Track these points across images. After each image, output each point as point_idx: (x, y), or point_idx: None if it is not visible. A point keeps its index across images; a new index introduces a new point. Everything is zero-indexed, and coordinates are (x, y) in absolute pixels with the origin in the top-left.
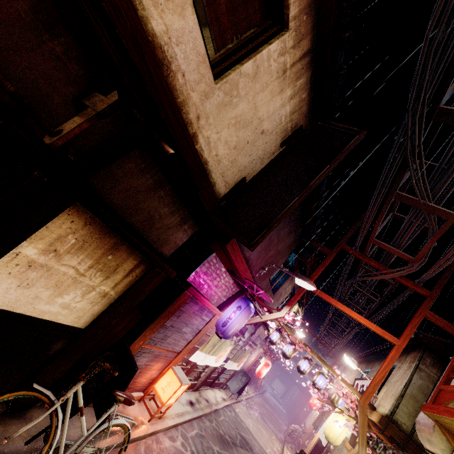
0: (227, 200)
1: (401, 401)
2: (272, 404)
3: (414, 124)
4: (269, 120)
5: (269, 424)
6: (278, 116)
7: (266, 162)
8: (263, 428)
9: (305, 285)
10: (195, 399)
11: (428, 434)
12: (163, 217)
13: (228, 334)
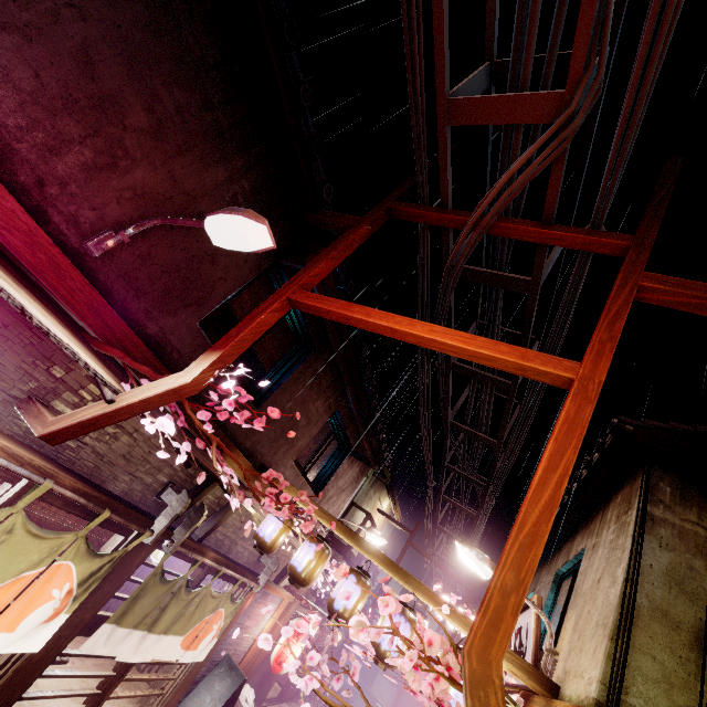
0: None
1: (629, 638)
2: None
3: None
4: None
5: None
6: None
7: None
8: None
9: (231, 225)
10: None
11: None
12: None
13: None
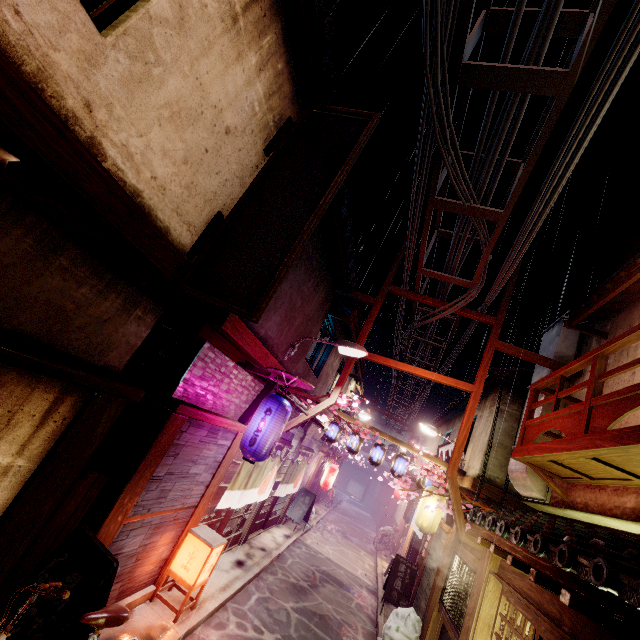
0: (199, 253)
1: (489, 455)
2: (353, 514)
3: (437, 93)
4: (234, 110)
5: (353, 540)
6: (247, 102)
7: (249, 183)
8: (347, 548)
9: (353, 353)
10: (244, 555)
11: (522, 480)
12: (84, 305)
13: (262, 453)
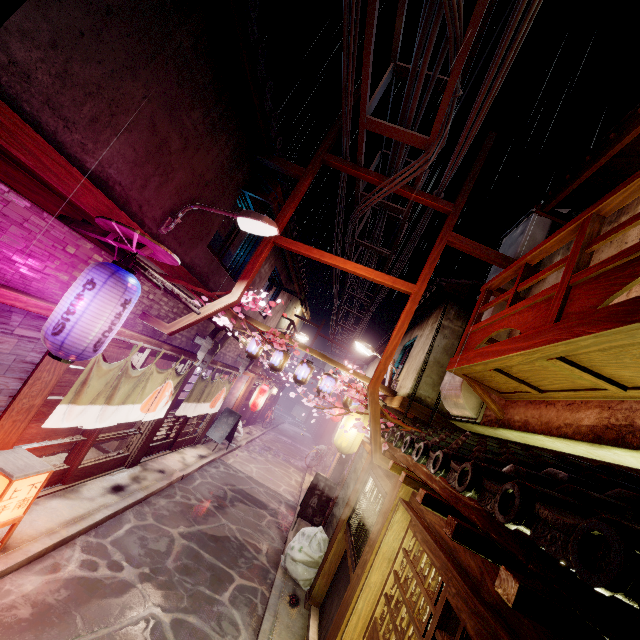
0: None
1: (424, 373)
2: (292, 434)
3: None
4: None
5: (285, 458)
6: None
7: None
8: (276, 466)
9: (257, 227)
10: (130, 479)
11: (455, 397)
12: None
13: (77, 347)
